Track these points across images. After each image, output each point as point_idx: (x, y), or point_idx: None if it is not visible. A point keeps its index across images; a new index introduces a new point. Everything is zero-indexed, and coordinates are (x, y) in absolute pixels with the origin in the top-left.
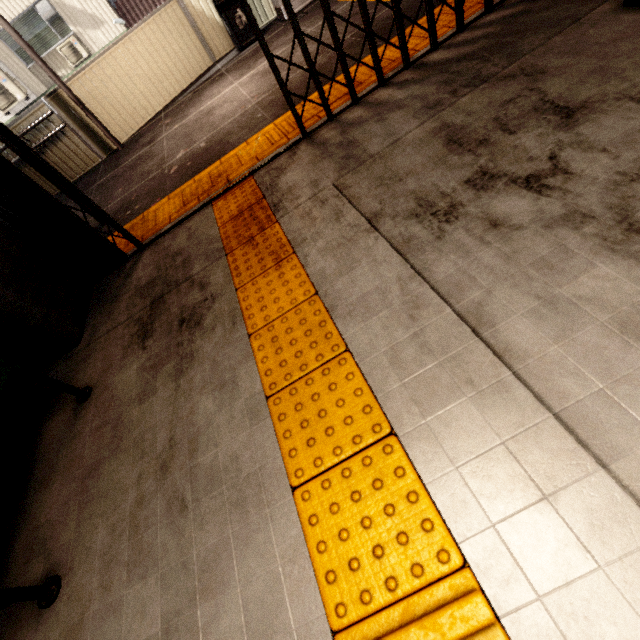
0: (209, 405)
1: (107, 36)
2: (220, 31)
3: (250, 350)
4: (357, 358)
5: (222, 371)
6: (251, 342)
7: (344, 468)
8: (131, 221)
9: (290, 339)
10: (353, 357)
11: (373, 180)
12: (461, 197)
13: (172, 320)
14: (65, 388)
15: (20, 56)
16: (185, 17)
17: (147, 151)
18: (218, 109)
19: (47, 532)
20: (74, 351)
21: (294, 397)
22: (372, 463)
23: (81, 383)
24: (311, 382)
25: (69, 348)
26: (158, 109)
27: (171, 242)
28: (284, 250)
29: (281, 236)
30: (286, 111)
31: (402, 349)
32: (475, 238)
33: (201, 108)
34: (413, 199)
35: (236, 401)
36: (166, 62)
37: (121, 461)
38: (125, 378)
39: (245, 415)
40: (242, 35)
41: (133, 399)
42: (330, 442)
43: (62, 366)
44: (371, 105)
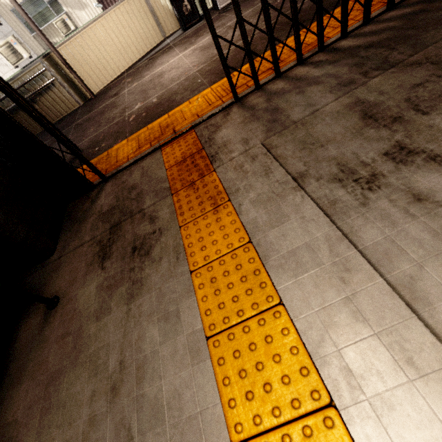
0: (155, 334)
1: (89, 15)
2: (170, 15)
3: (191, 286)
4: (291, 313)
5: (167, 302)
6: (192, 279)
7: (284, 434)
8: (98, 156)
9: (227, 282)
10: (287, 312)
11: (297, 143)
12: (381, 168)
13: (126, 246)
14: (37, 299)
15: (27, 27)
16: (146, 4)
17: (113, 101)
18: (167, 73)
19: (13, 432)
20: (48, 261)
21: (232, 343)
22: (313, 435)
23: (51, 291)
24: (248, 330)
25: (45, 258)
26: (122, 70)
27: (128, 177)
28: (221, 197)
29: (218, 184)
30: (220, 79)
31: (335, 312)
32: (400, 209)
33: (154, 72)
34: (335, 164)
35: (179, 335)
36: (130, 36)
37: (78, 374)
38: (86, 293)
39: (187, 351)
40: (187, 19)
41: (91, 315)
42: (268, 400)
43: (38, 272)
44: (291, 79)
